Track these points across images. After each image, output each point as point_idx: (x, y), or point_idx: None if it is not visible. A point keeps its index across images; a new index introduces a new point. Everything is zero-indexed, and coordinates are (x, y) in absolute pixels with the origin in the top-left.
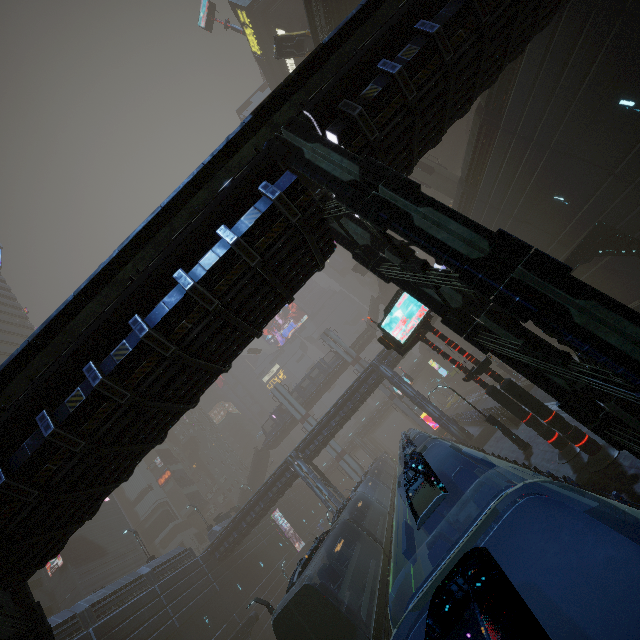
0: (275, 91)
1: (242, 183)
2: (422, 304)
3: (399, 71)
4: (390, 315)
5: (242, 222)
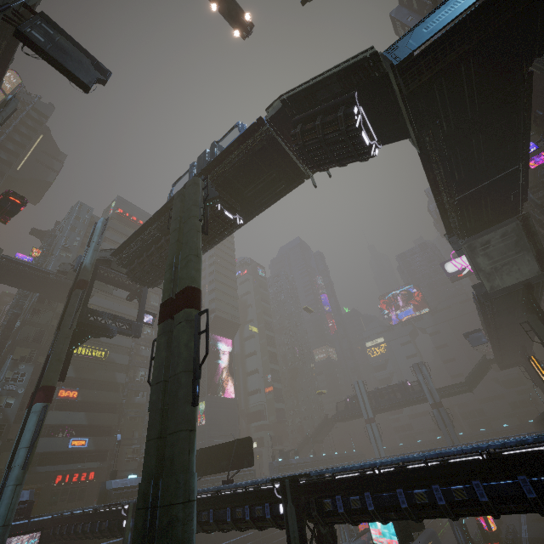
0: (282, 478)
1: (261, 495)
2: (392, 538)
3: (342, 512)
4: None
5: (255, 510)
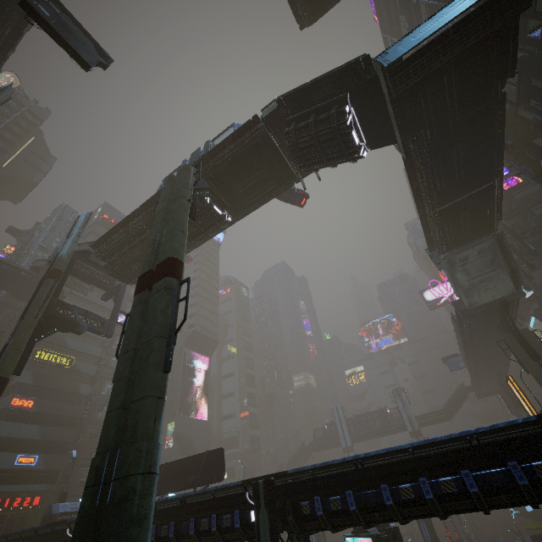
0: (256, 478)
1: (230, 501)
2: None
3: (320, 514)
4: (352, 539)
5: (223, 519)
